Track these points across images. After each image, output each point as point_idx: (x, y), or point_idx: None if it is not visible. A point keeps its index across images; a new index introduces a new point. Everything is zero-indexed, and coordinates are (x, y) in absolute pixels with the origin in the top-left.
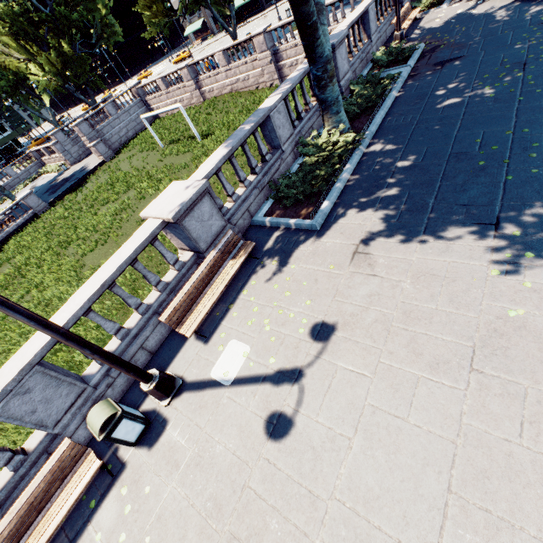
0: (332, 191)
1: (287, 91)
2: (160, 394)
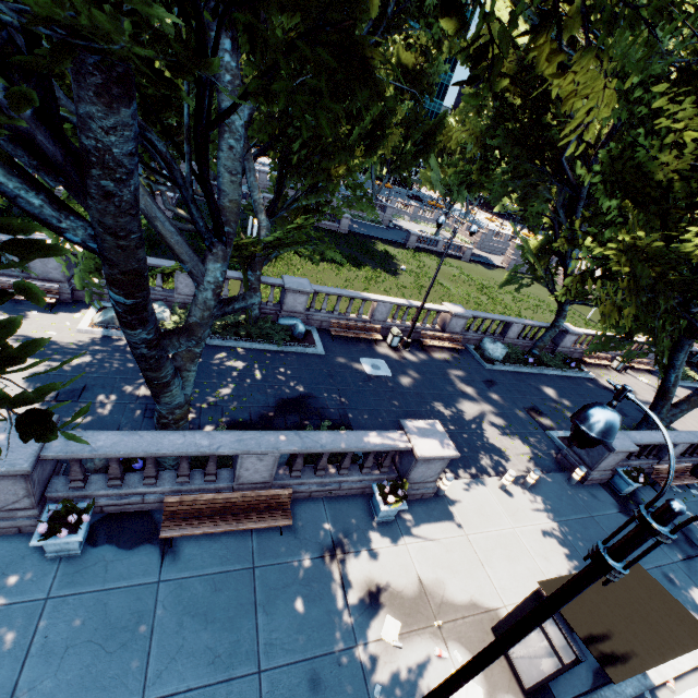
0: (686, 383)
1: (693, 350)
2: (625, 369)
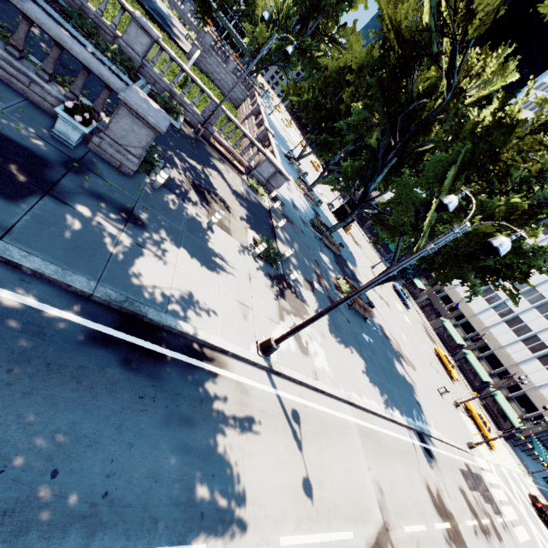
0: None
1: None
2: None
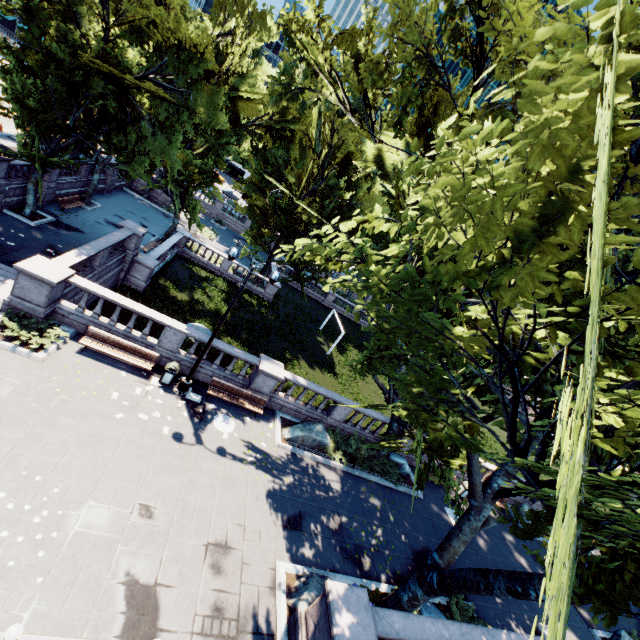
0: None
1: None
2: None
